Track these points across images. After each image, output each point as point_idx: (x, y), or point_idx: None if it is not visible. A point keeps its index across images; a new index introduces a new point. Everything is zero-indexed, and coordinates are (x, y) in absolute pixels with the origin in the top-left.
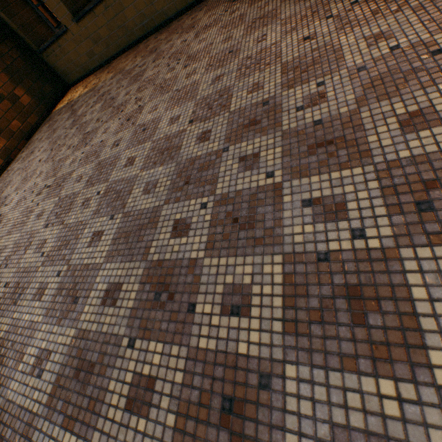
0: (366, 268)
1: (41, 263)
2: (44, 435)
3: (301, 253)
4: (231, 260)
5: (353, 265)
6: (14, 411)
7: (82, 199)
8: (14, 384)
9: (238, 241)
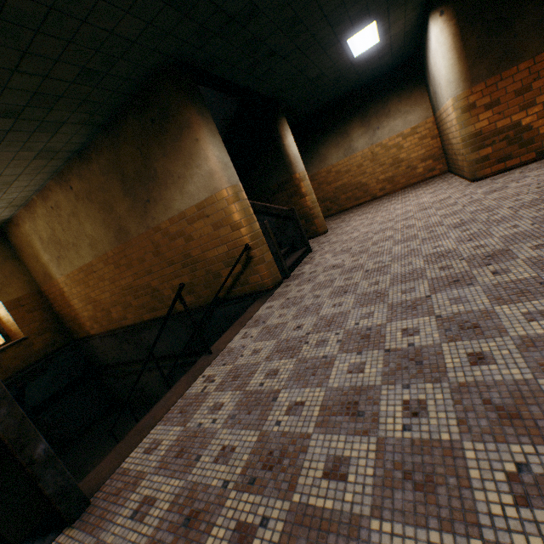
0: (542, 292)
1: (481, 221)
2: (418, 259)
3: (542, 279)
4: (524, 265)
5: (541, 290)
6: (418, 251)
7: (543, 206)
8: (425, 246)
9: (539, 264)
